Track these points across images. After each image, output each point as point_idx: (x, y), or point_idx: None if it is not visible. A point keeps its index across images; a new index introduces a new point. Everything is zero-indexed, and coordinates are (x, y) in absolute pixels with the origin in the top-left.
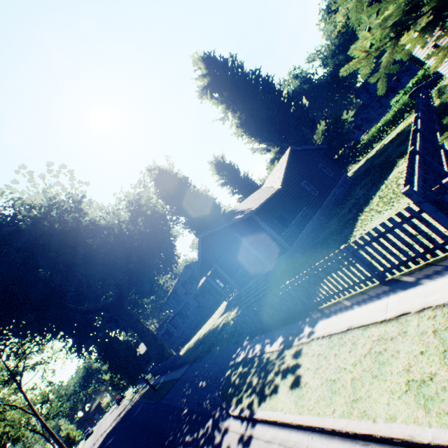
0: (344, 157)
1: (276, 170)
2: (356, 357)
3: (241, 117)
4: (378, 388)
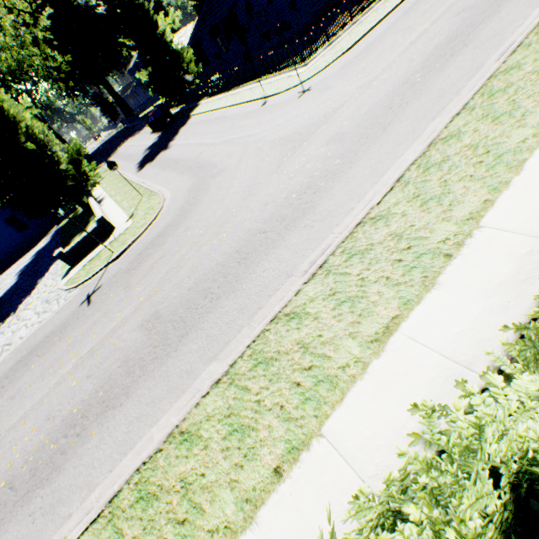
0: None
1: None
2: None
3: None
4: None
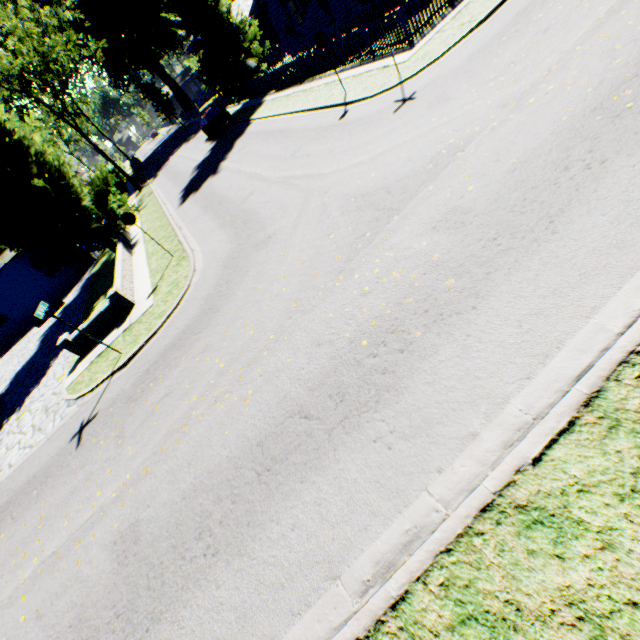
0: None
1: None
2: None
3: None
4: None
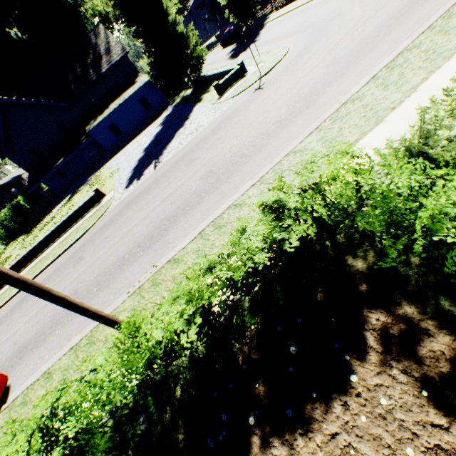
0: None
1: None
2: None
3: None
4: None
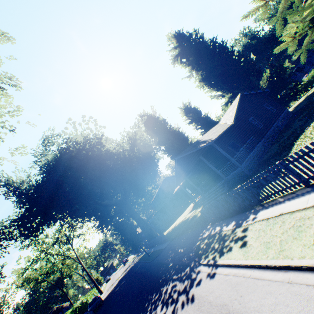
0: (286, 96)
1: (229, 110)
2: (284, 229)
3: (203, 74)
4: (296, 244)
